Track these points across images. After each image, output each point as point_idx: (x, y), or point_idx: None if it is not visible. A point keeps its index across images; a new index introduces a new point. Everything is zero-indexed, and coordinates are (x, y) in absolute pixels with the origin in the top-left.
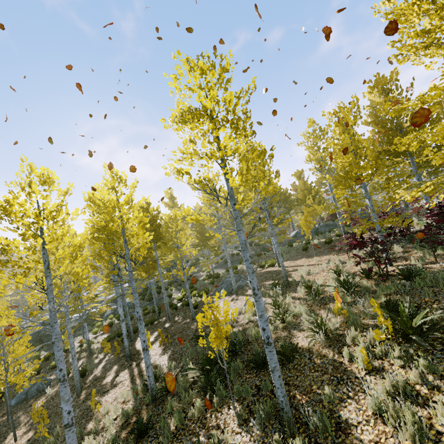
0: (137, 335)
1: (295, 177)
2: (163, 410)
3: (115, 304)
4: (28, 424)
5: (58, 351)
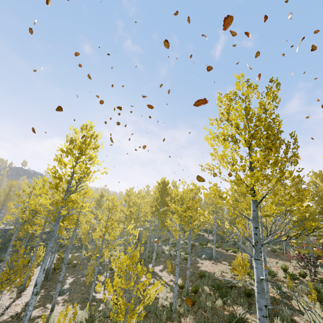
0: (147, 262)
1: None
2: (196, 300)
3: (120, 237)
4: (103, 286)
5: (179, 253)
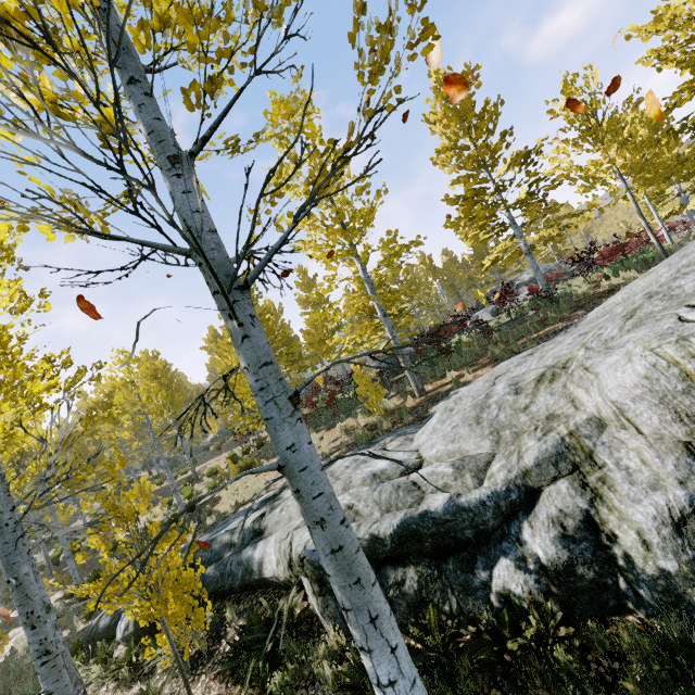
0: None
1: (209, 369)
2: None
3: None
4: None
5: None
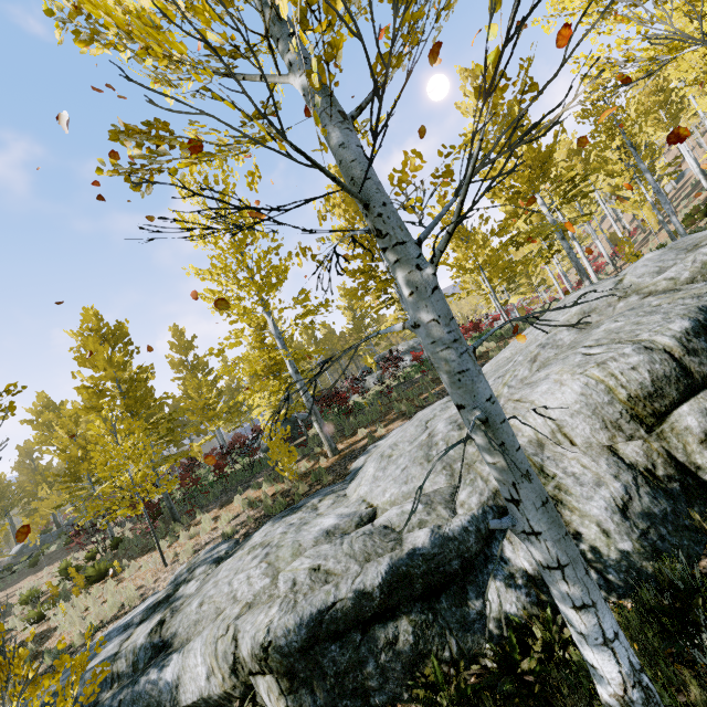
0: None
1: (22, 453)
2: None
3: None
4: None
5: None
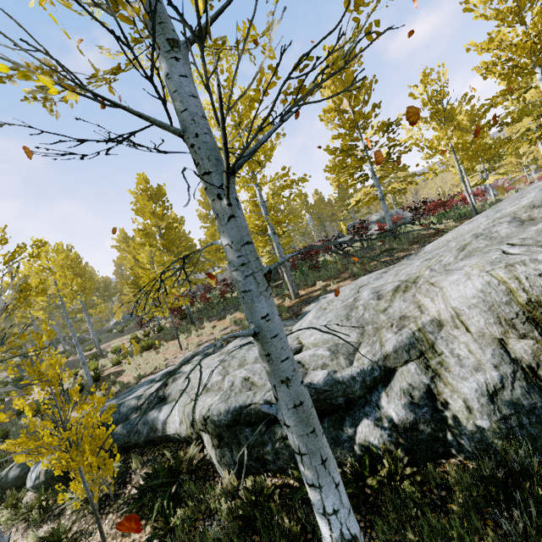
0: None
1: (116, 265)
2: None
3: None
4: None
5: None
